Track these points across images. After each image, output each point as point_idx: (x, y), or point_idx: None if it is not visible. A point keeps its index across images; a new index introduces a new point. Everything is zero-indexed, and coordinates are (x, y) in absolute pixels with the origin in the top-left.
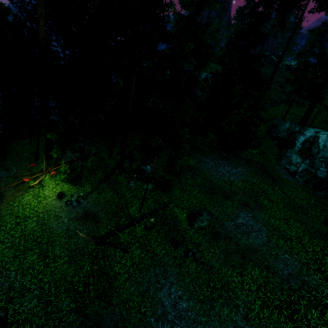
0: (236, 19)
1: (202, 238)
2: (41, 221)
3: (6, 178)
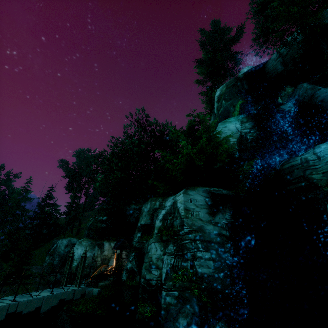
0: None
1: None
2: None
3: None
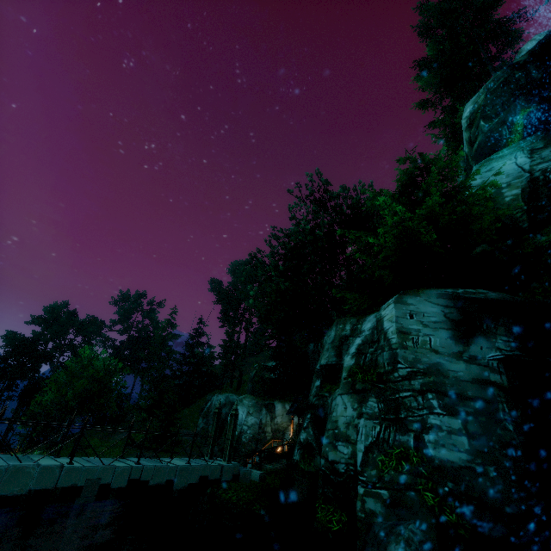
0: None
1: None
2: None
3: None
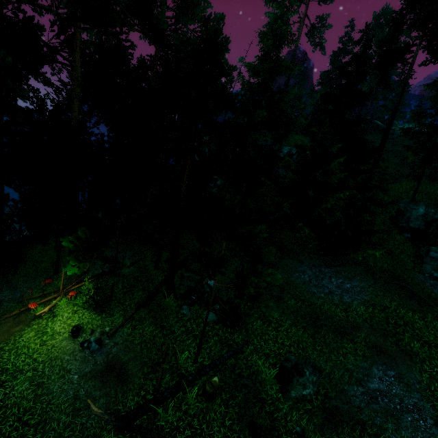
0: (321, 84)
1: (306, 421)
2: (37, 379)
3: (8, 302)
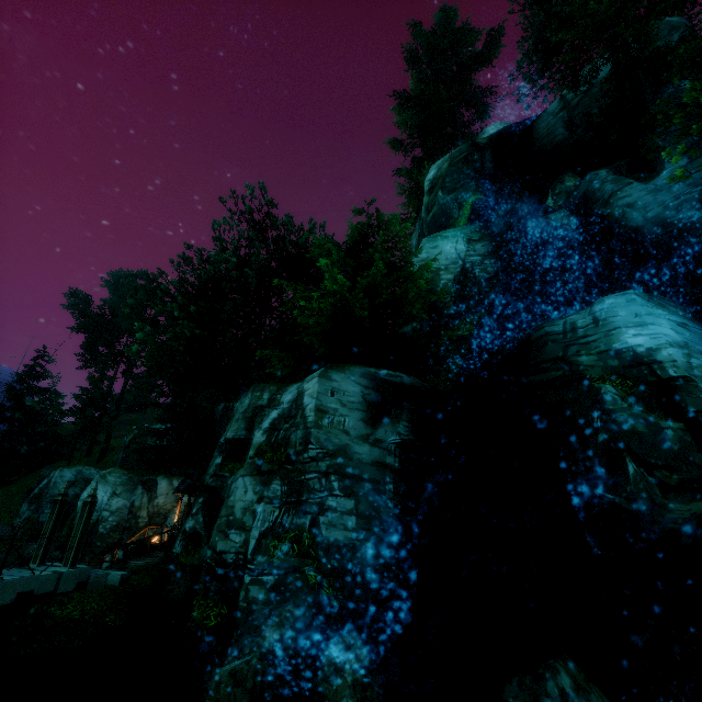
0: None
1: None
2: None
3: None
